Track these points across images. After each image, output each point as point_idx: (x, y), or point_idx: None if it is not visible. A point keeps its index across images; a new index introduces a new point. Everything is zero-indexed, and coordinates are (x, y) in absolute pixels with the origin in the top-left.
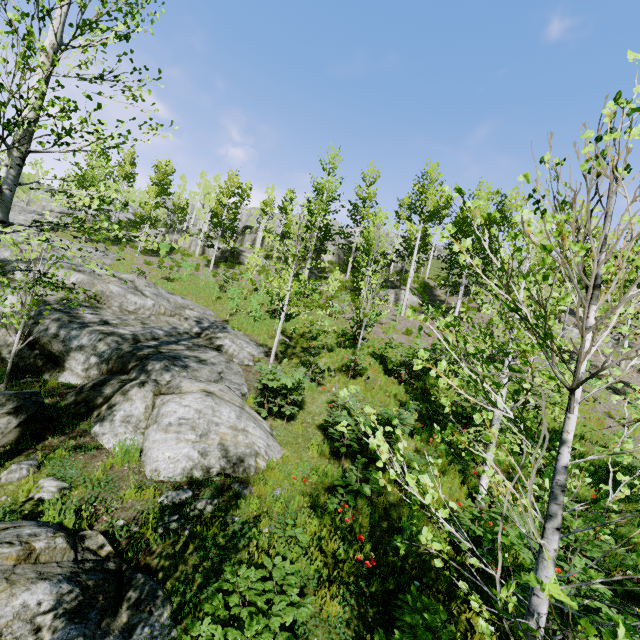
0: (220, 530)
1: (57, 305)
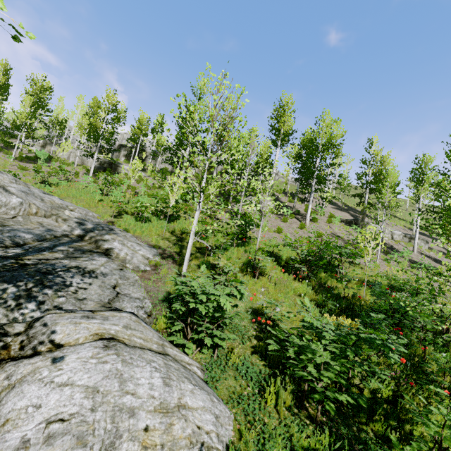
0: None
1: None
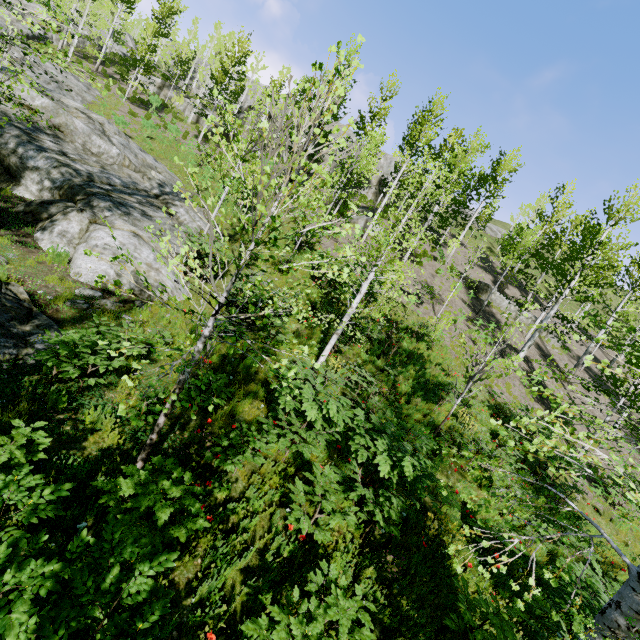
0: (114, 319)
1: (18, 122)
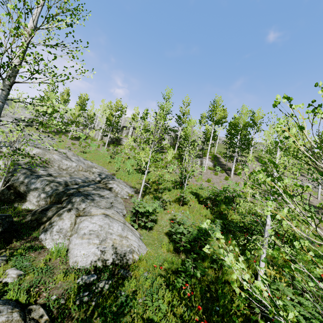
0: (113, 301)
1: (24, 165)
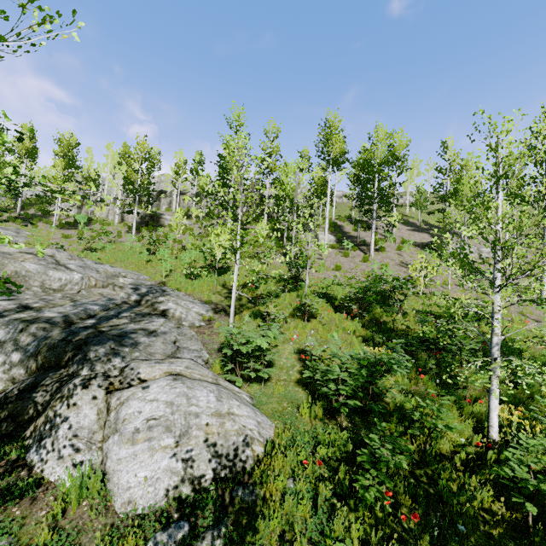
0: None
1: None
